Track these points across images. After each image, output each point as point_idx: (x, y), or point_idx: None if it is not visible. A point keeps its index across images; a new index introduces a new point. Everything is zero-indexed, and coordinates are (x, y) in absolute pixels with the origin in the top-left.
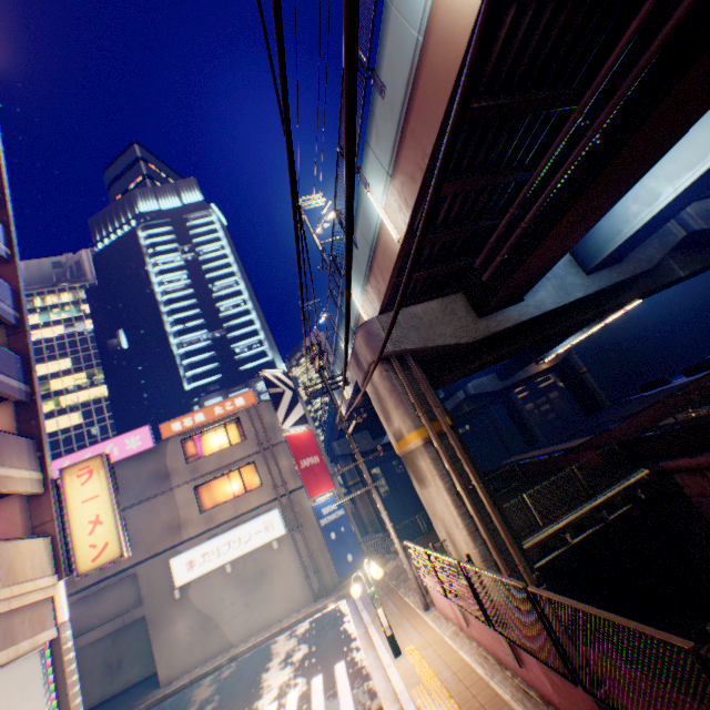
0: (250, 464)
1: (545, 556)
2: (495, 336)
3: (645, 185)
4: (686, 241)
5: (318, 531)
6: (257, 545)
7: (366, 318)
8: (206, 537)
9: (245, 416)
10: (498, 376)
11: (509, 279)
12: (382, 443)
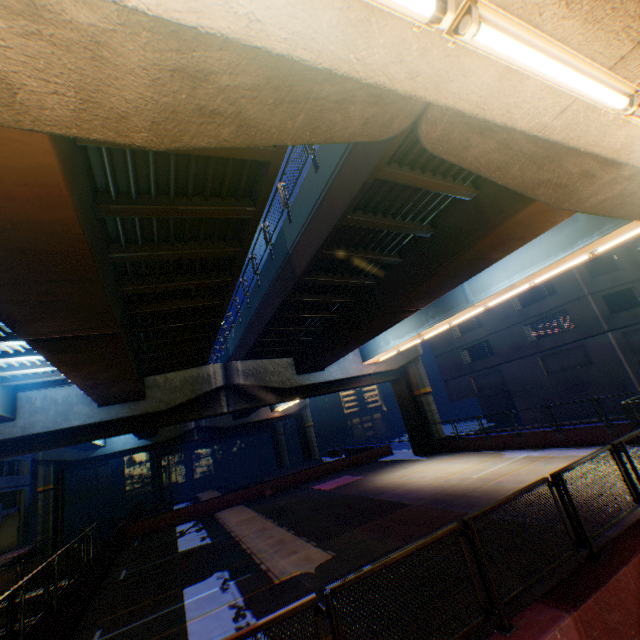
0: None
1: None
2: None
3: None
4: (238, 386)
5: None
6: None
7: None
8: None
9: None
10: (233, 415)
11: None
12: (92, 455)
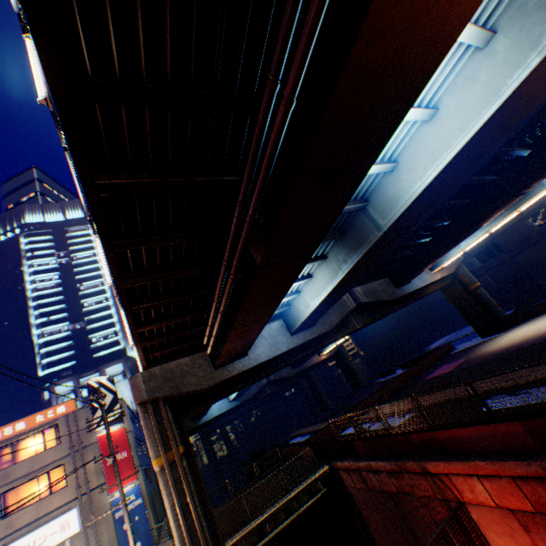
0: (61, 465)
1: (263, 538)
2: (228, 379)
3: (304, 297)
4: (360, 306)
5: (112, 524)
6: (51, 545)
7: (141, 367)
8: (2, 544)
9: (64, 422)
10: (292, 365)
11: (220, 355)
12: (199, 423)
